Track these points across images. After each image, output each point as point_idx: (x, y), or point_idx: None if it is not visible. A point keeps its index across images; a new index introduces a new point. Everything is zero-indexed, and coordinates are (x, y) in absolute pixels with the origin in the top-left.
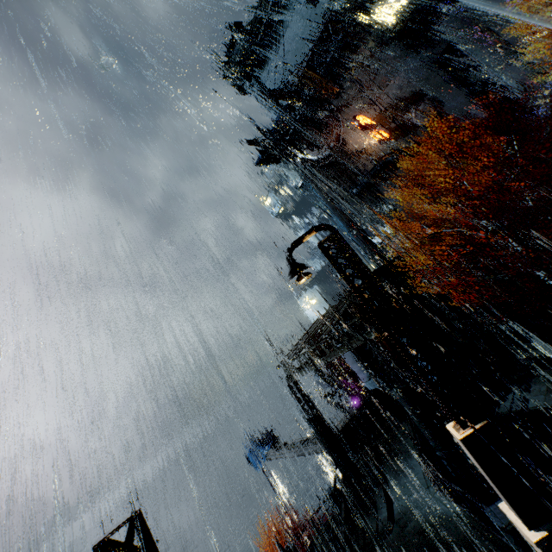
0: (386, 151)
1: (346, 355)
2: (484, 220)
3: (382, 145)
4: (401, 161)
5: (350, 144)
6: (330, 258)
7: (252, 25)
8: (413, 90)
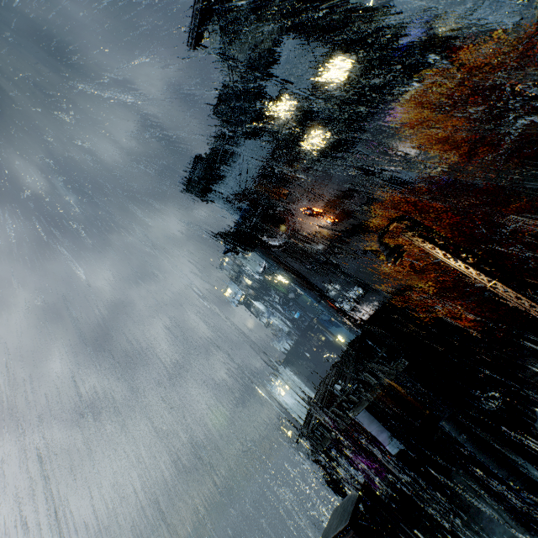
0: (337, 231)
1: (359, 417)
2: (434, 272)
3: (332, 227)
4: (351, 237)
5: (305, 229)
6: (420, 235)
7: (210, 155)
8: (347, 186)
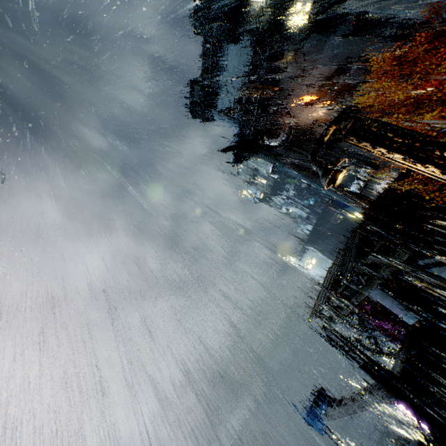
0: (335, 114)
1: (371, 294)
2: None
3: (329, 111)
4: None
5: (302, 122)
6: (365, 139)
7: (202, 76)
8: (340, 60)
